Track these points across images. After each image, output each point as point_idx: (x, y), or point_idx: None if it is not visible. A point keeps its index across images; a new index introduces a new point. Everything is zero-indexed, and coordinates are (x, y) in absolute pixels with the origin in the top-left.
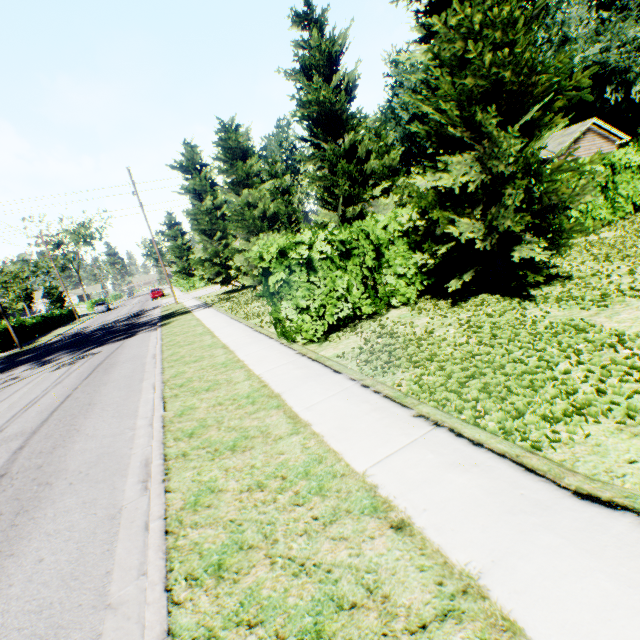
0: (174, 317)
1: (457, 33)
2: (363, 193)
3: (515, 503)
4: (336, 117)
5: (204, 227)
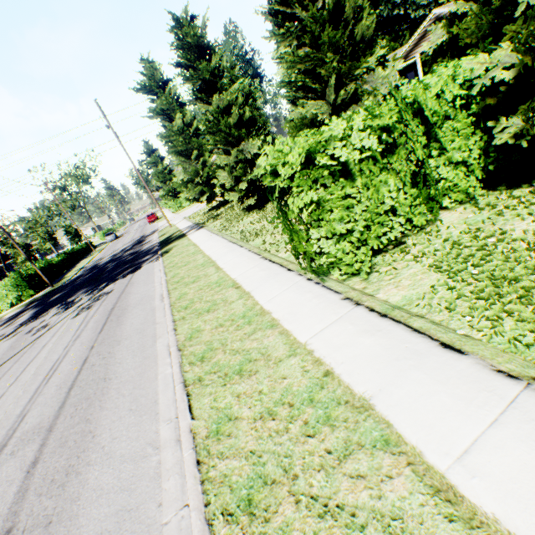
0: (171, 243)
1: None
2: (355, 68)
3: None
4: None
5: (179, 148)
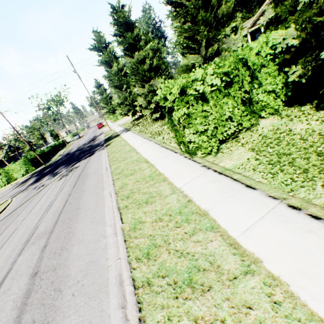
0: (111, 140)
1: None
2: (218, 34)
3: None
4: None
5: (116, 84)
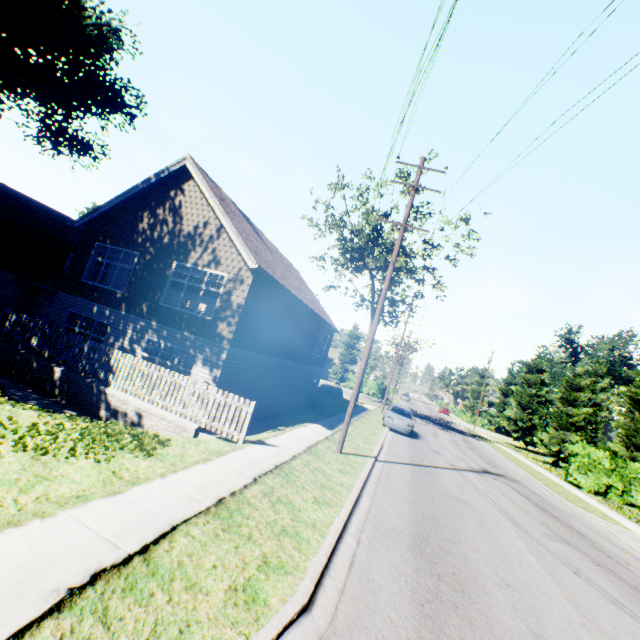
0: (483, 439)
1: None
2: None
3: (618, 516)
4: None
5: (522, 401)
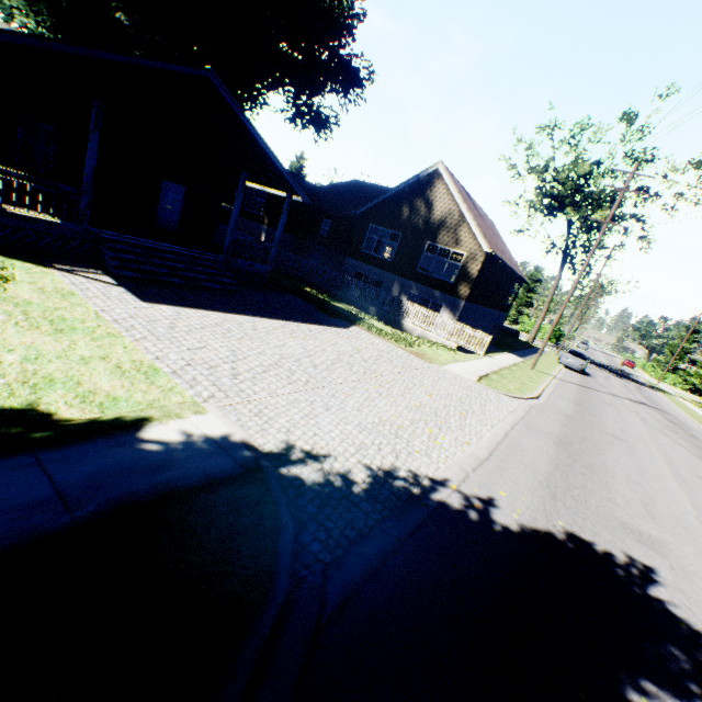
0: (662, 391)
1: None
2: None
3: None
4: None
5: None
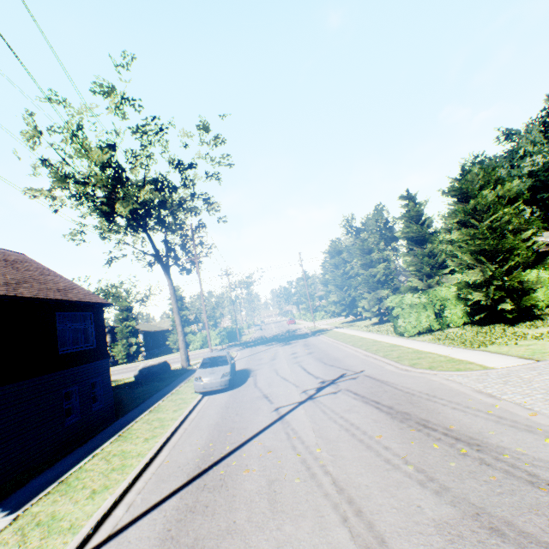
0: (323, 331)
1: (465, 235)
2: (438, 272)
3: (459, 351)
4: (421, 236)
5: (338, 283)
